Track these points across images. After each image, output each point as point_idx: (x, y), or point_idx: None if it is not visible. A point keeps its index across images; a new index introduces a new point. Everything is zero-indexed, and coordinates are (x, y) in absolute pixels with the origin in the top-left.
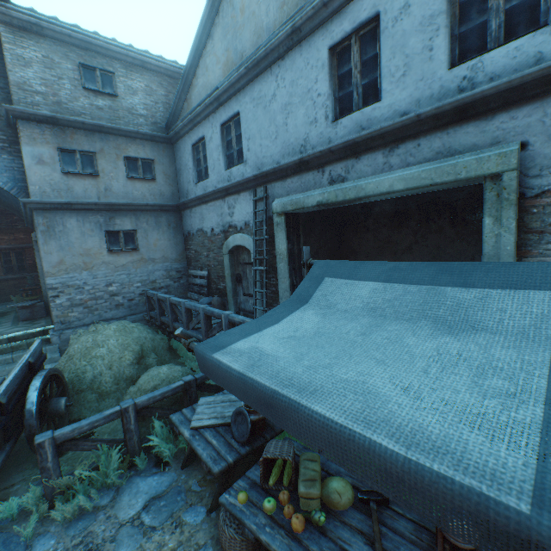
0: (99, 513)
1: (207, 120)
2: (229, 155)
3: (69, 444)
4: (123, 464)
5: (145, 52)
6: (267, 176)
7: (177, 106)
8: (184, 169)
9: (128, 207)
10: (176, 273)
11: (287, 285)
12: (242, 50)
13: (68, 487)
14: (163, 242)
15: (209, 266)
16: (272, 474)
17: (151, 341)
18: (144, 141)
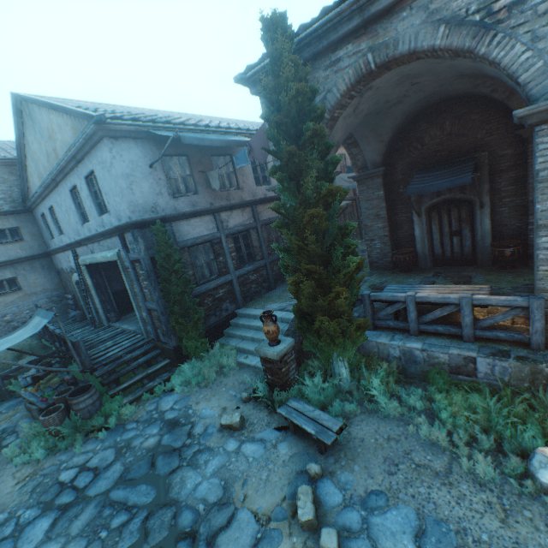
0: None
1: (43, 204)
2: (59, 227)
3: None
4: None
5: None
6: (72, 245)
7: (25, 190)
8: (43, 229)
9: (6, 263)
10: (57, 298)
11: (99, 302)
12: (42, 173)
13: None
14: (41, 279)
15: (74, 291)
16: (39, 382)
17: (28, 346)
18: (7, 216)
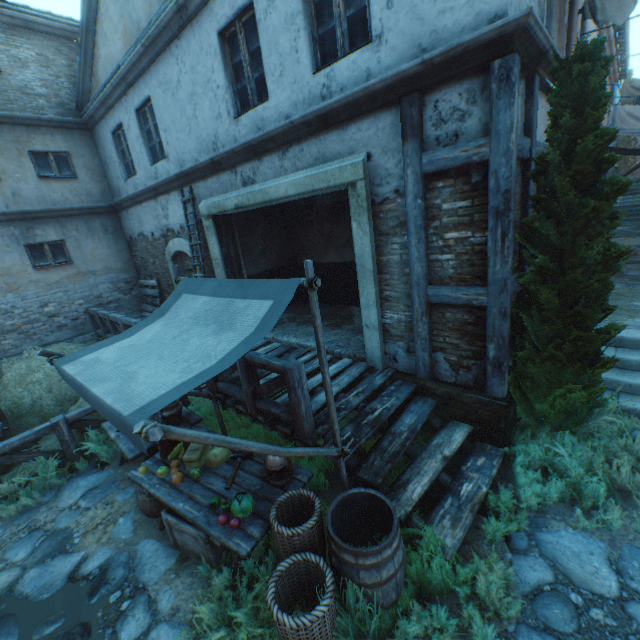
0: (43, 507)
1: (121, 104)
2: (152, 147)
3: (3, 459)
4: (63, 469)
5: (26, 8)
6: (188, 175)
7: (84, 82)
8: (110, 162)
9: (48, 213)
10: (125, 284)
11: None
12: (137, 19)
13: (12, 493)
14: (102, 251)
15: (158, 274)
16: (172, 452)
17: None
18: (51, 129)
